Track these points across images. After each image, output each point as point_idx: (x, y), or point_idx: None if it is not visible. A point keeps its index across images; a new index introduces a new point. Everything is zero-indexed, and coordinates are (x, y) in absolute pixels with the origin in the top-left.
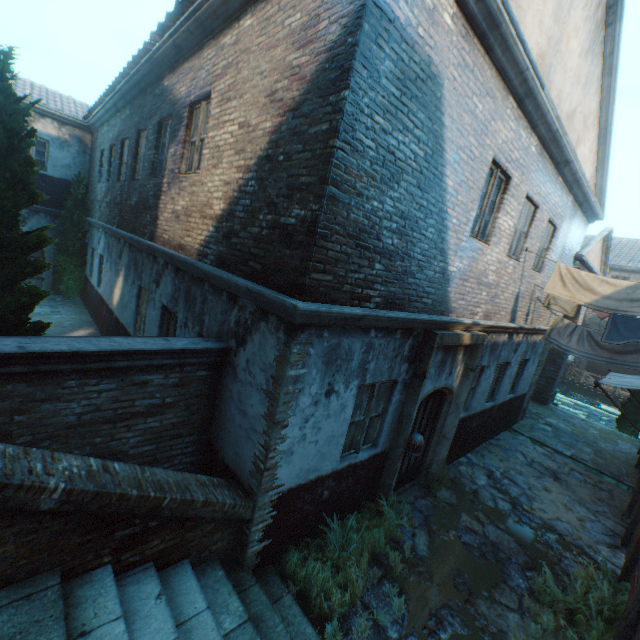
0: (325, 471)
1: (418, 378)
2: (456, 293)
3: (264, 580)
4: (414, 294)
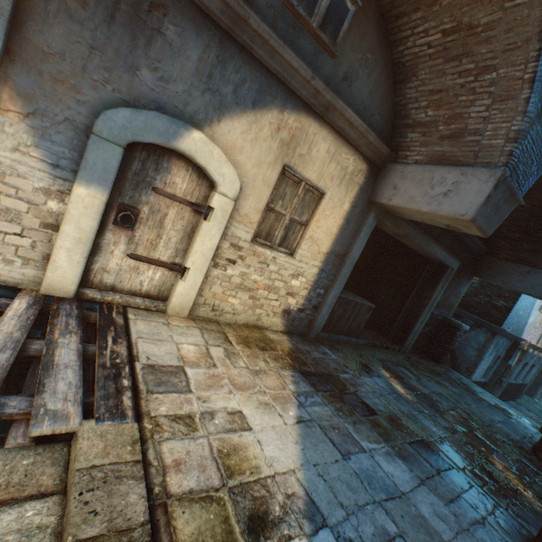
0: (476, 379)
1: (507, 357)
2: (525, 329)
3: None
4: (517, 328)
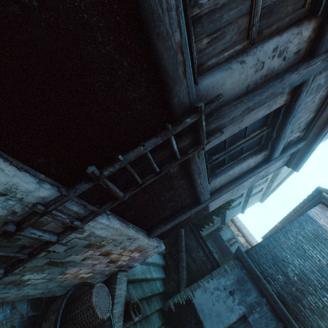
0: (205, 325)
1: None
2: None
3: (161, 314)
4: (302, 318)
